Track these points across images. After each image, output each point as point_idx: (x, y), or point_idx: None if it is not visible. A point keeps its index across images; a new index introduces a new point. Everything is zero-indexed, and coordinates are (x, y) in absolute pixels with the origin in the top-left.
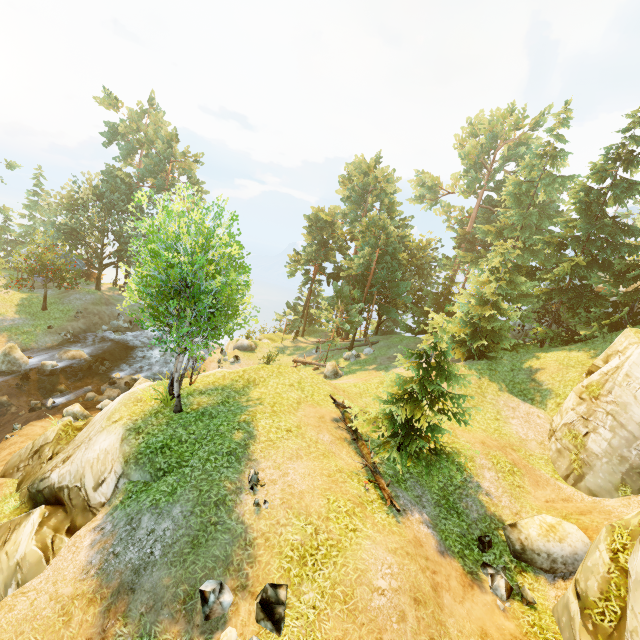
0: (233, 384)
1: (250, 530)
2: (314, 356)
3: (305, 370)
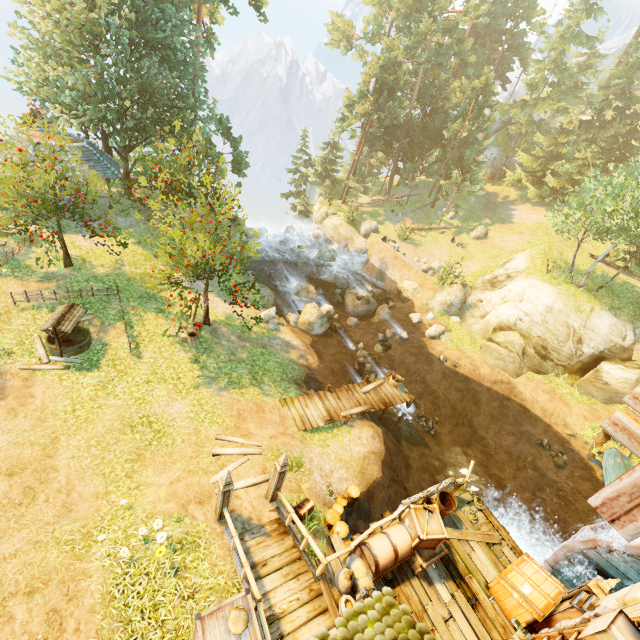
0: (558, 265)
1: None
2: (410, 220)
3: (434, 236)
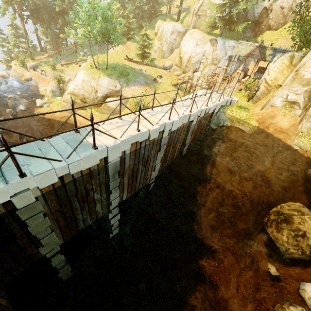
0: (99, 63)
1: (148, 74)
2: (64, 61)
3: (73, 66)
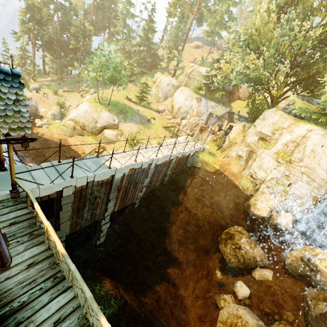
0: (102, 98)
1: (144, 115)
2: (66, 88)
3: (75, 94)
